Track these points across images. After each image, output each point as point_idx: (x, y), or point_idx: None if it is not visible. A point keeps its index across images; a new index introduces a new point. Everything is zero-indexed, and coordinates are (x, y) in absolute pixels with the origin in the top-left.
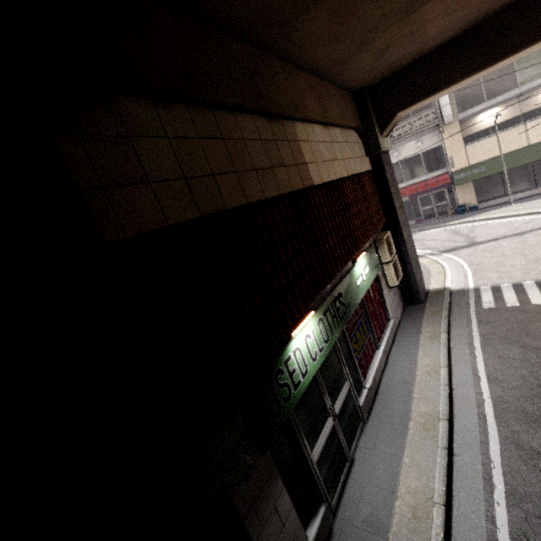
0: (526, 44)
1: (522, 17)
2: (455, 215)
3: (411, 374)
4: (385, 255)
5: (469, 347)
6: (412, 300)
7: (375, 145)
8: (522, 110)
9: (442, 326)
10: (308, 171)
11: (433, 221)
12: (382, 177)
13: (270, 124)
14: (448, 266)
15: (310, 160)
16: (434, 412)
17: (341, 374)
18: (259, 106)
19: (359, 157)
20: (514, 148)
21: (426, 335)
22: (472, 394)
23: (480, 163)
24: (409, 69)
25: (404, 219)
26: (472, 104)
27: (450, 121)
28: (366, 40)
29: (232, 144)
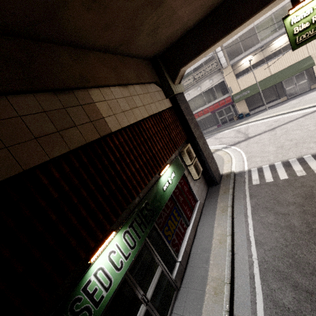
0: (247, 17)
1: (241, 0)
2: (238, 119)
3: (209, 243)
4: (187, 161)
5: (244, 217)
6: (212, 183)
7: (170, 91)
8: (264, 55)
9: (229, 202)
10: (105, 123)
11: (226, 125)
12: (179, 110)
13: (58, 96)
14: (234, 155)
15: (108, 114)
16: (222, 276)
17: (154, 262)
18: (34, 86)
19: (160, 100)
20: (263, 77)
21: (219, 209)
22: (246, 256)
23: (246, 88)
24: (181, 41)
25: (199, 133)
26: (236, 55)
27: (226, 66)
28: (135, 26)
29: (2, 124)
